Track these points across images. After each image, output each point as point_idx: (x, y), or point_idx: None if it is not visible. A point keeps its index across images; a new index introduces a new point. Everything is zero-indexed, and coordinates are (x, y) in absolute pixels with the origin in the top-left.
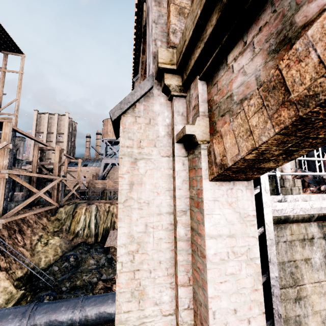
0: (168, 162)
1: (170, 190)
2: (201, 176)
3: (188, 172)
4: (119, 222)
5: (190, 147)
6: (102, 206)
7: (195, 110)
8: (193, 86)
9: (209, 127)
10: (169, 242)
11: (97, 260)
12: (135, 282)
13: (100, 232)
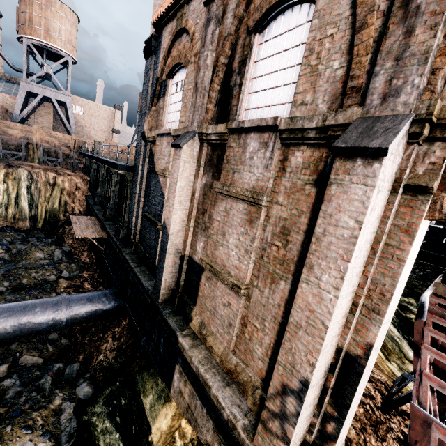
0: (387, 196)
1: (381, 217)
2: (422, 216)
3: (397, 207)
4: (359, 237)
5: (415, 191)
6: (41, 174)
7: (435, 167)
8: (440, 145)
9: (439, 184)
10: (368, 251)
11: (48, 253)
12: (351, 274)
13: (40, 214)
